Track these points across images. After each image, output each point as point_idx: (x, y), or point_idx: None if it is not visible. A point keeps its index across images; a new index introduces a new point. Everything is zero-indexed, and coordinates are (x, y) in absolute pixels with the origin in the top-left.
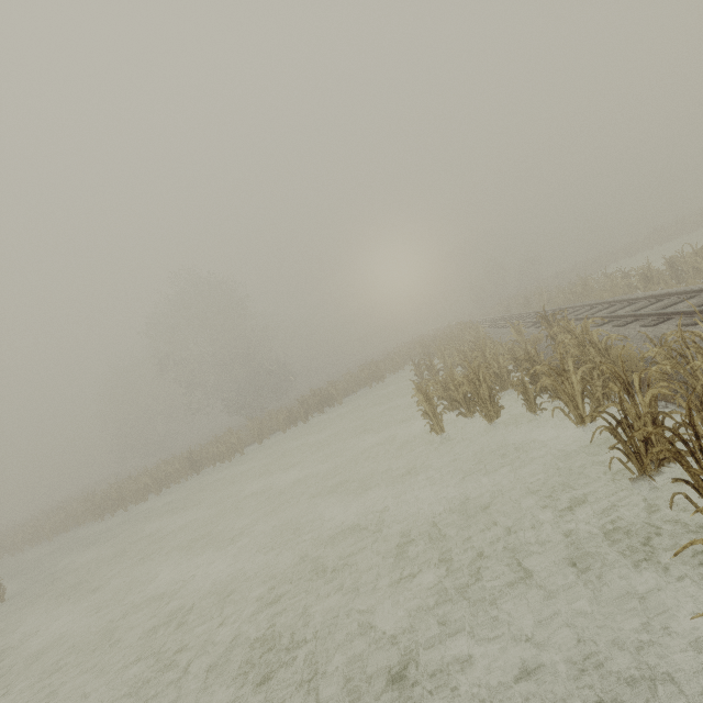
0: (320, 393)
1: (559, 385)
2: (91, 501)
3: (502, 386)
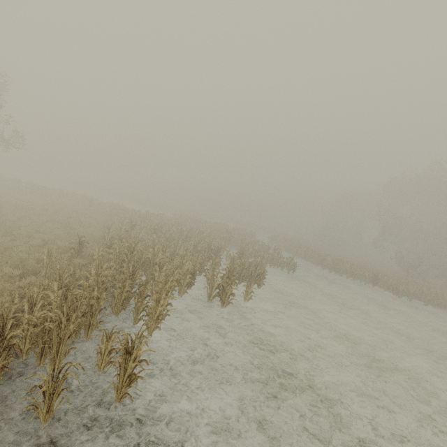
0: None
1: None
2: (319, 256)
3: None
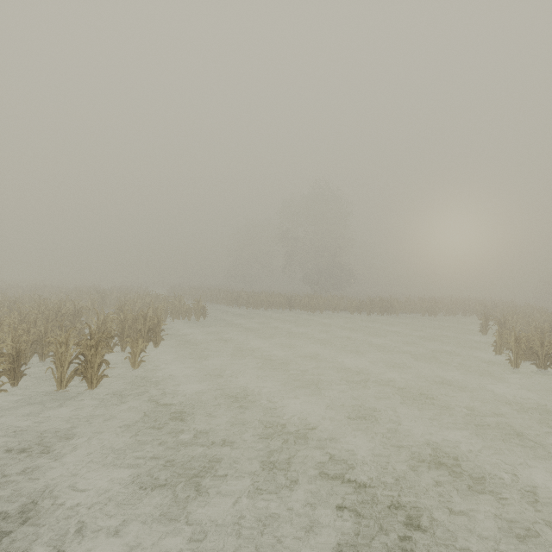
0: (386, 301)
1: None
2: (232, 294)
3: None
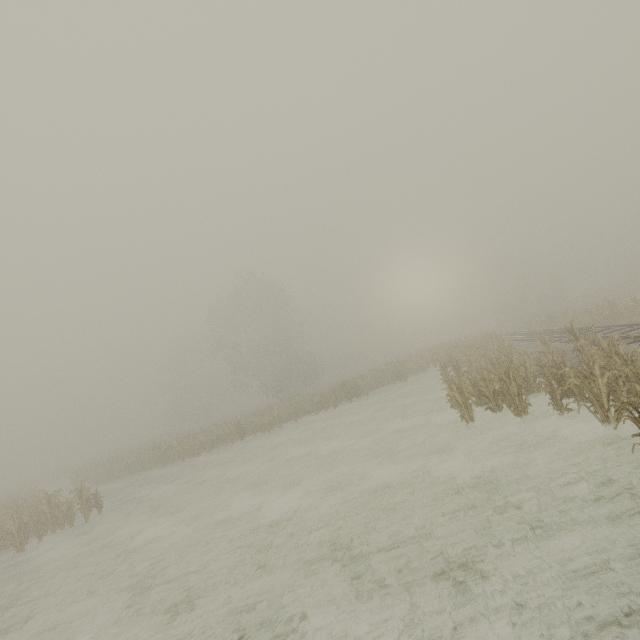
0: (349, 383)
1: (586, 385)
2: (158, 449)
3: (528, 388)
